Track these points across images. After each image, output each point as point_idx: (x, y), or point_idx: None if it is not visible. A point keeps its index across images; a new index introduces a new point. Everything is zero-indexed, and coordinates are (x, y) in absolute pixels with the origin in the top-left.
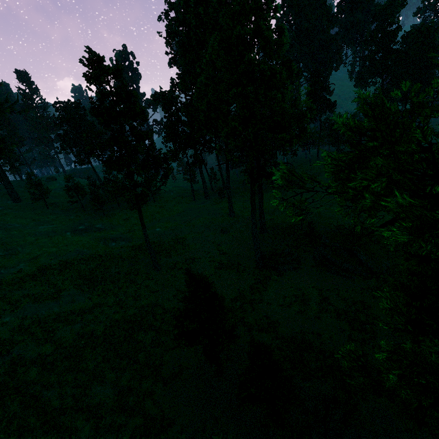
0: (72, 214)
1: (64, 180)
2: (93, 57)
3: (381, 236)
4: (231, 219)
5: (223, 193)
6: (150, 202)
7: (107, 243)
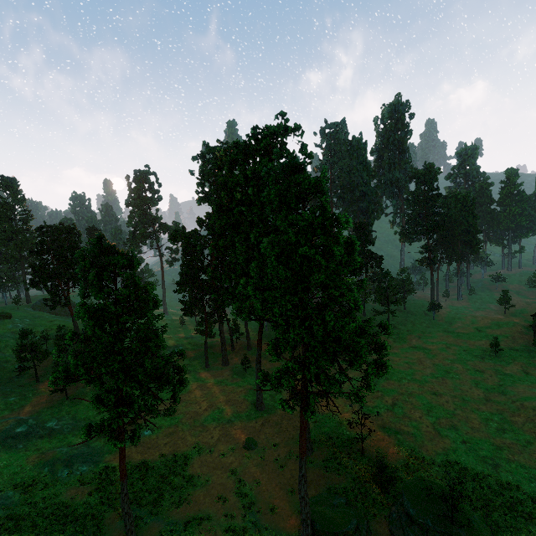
0: (14, 390)
1: (19, 336)
2: (99, 247)
3: (478, 487)
4: (259, 415)
5: (248, 361)
6: None
7: (56, 470)
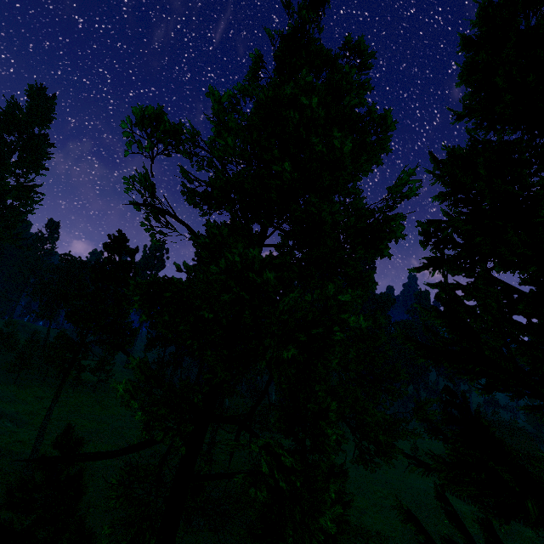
0: None
1: (5, 322)
2: (121, 237)
3: None
4: None
5: None
6: (88, 390)
7: None
